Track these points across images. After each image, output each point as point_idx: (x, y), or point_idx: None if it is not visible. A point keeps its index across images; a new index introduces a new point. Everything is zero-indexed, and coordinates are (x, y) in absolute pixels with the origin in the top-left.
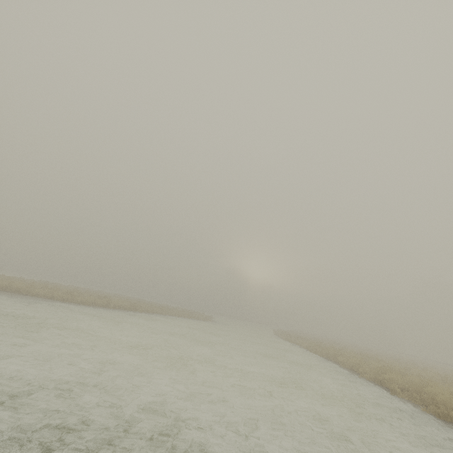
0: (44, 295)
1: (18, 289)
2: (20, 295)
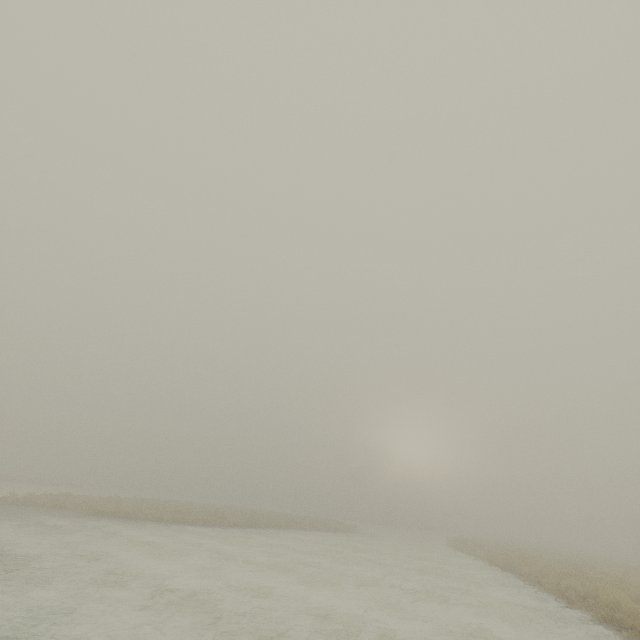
0: (153, 517)
1: (127, 512)
2: (131, 520)
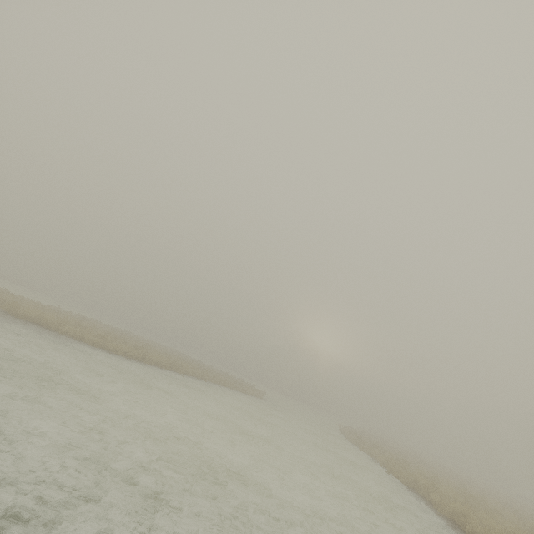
0: (74, 335)
1: (47, 322)
2: (48, 330)
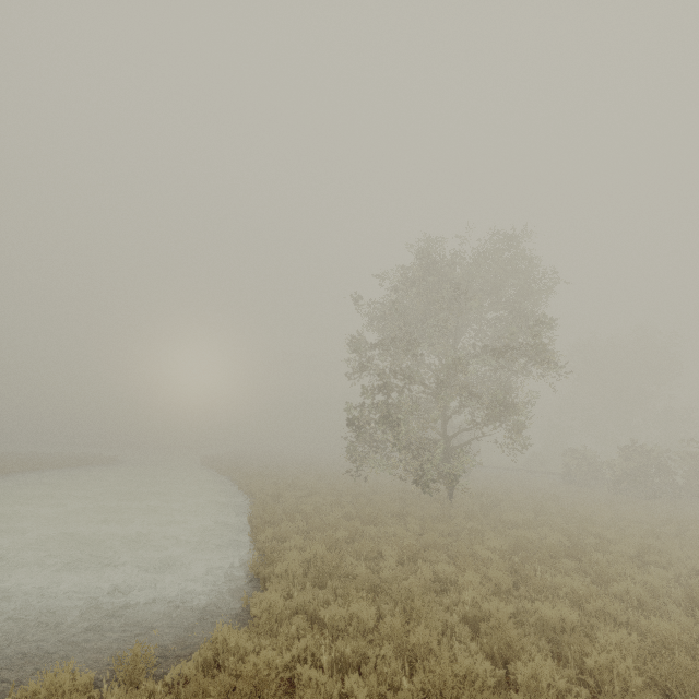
0: None
1: None
2: None
